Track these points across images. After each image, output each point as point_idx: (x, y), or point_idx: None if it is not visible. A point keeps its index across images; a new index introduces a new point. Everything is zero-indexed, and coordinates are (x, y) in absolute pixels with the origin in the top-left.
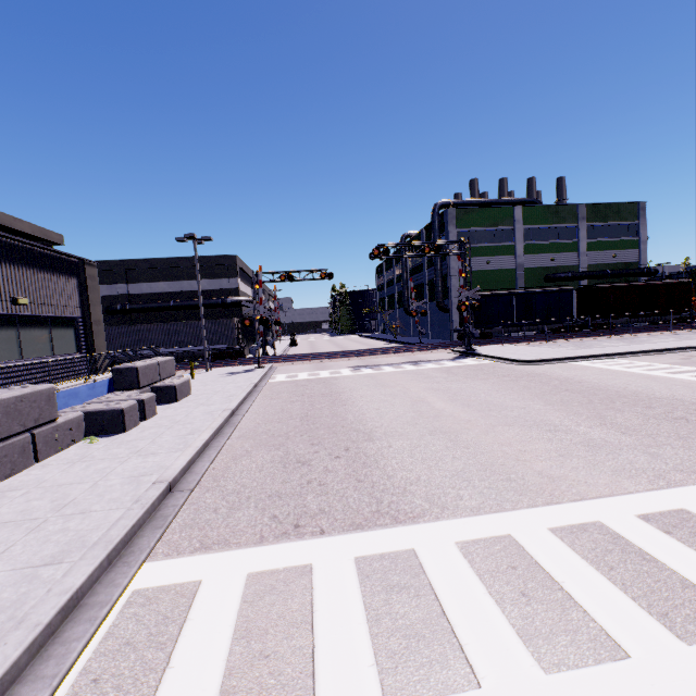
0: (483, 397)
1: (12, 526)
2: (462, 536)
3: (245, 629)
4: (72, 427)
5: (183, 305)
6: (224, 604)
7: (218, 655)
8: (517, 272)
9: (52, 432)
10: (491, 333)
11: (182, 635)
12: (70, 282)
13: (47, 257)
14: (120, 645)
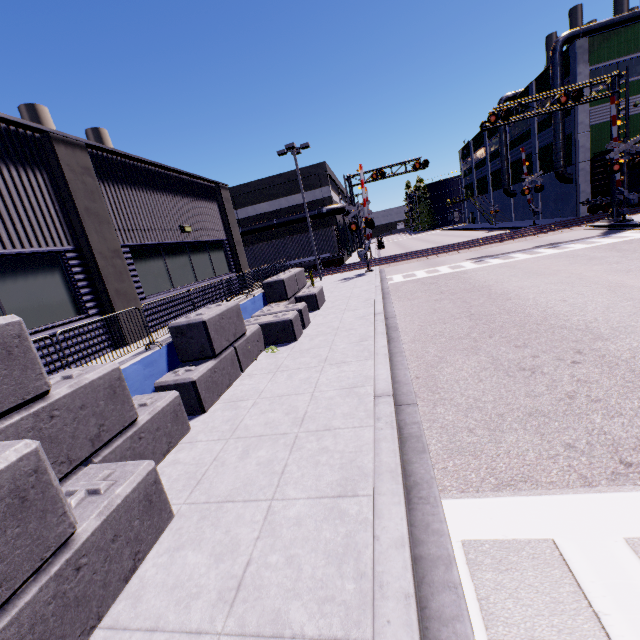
0: None
1: (269, 441)
2: None
3: None
4: (256, 339)
5: (284, 221)
6: (639, 593)
7: None
8: None
9: (245, 344)
10: None
11: None
12: (212, 207)
13: (193, 184)
14: (522, 639)
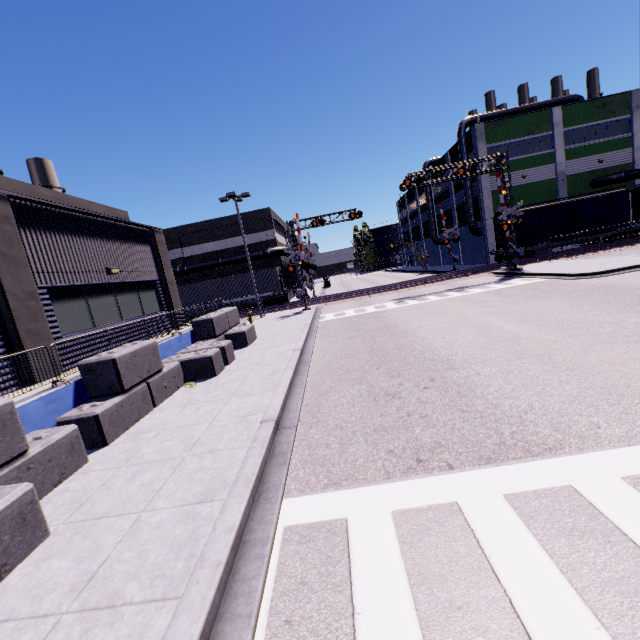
0: (557, 316)
1: (157, 465)
2: (626, 470)
3: (418, 573)
4: (174, 375)
5: (230, 260)
6: (382, 544)
7: (402, 602)
8: (557, 181)
9: (161, 380)
10: (532, 251)
11: (353, 577)
12: (145, 249)
13: (125, 229)
14: (295, 585)
